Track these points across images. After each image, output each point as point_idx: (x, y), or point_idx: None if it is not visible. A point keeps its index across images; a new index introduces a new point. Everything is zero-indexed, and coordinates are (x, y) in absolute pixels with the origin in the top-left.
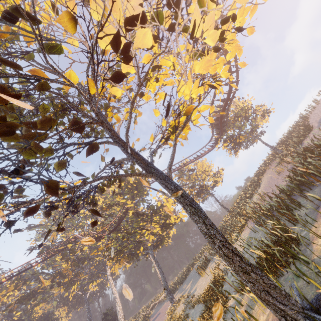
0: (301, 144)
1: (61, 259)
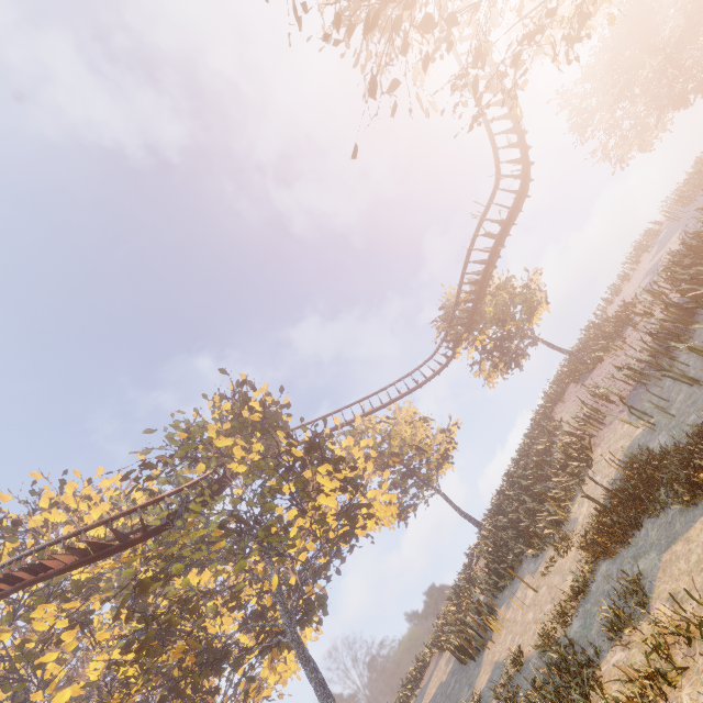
0: (630, 319)
1: None
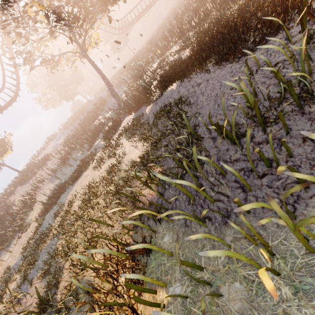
0: (48, 159)
1: None
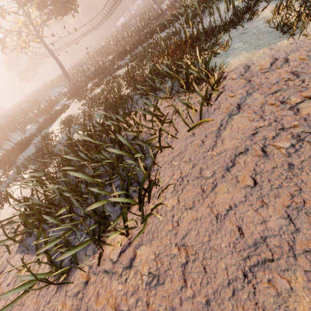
0: None
1: None
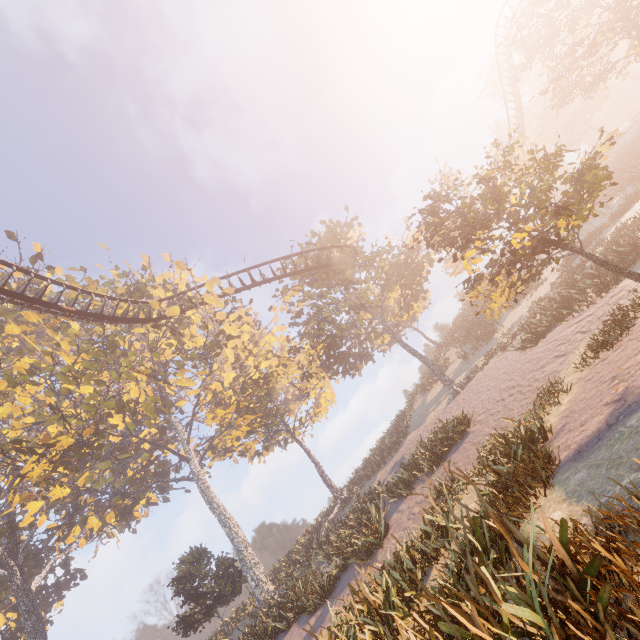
0: None
1: (152, 327)
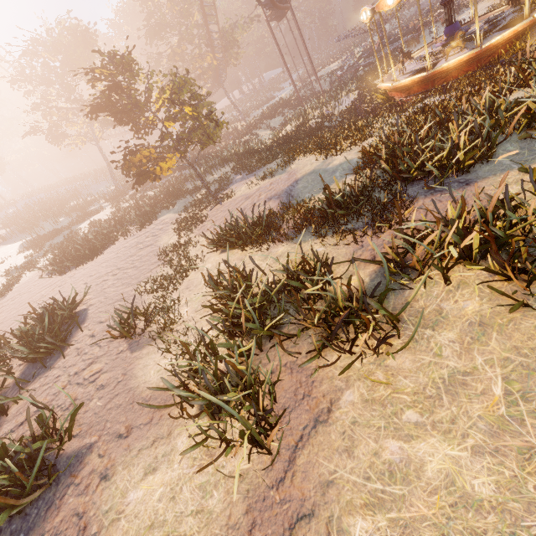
0: None
1: None
